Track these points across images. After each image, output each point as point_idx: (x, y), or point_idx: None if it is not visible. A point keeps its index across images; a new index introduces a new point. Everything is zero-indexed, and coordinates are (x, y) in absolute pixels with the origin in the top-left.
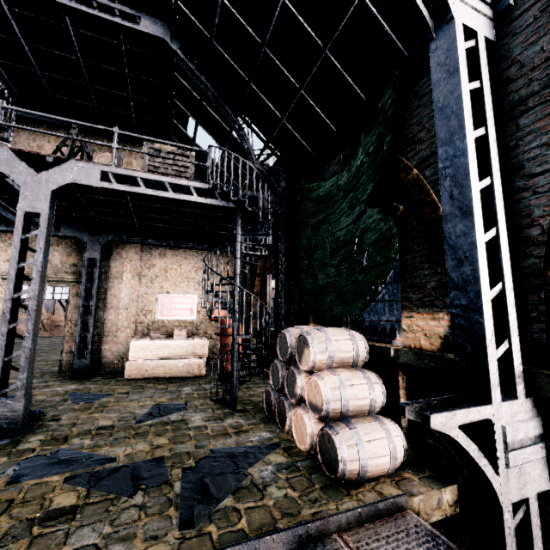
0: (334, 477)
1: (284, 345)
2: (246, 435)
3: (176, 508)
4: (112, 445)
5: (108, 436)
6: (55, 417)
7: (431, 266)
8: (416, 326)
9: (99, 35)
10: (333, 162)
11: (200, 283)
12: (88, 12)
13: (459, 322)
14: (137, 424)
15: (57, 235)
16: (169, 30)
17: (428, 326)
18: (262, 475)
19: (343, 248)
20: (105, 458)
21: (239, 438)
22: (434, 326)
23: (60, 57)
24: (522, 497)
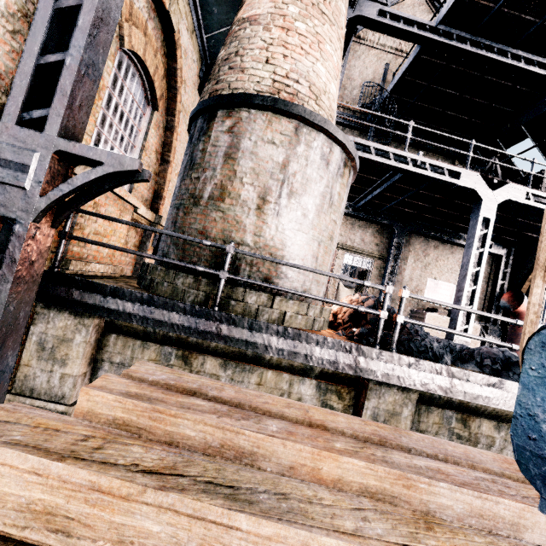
0: None
1: None
2: None
3: None
4: None
5: None
6: None
7: None
8: None
9: (500, 80)
10: None
11: None
12: (530, 70)
13: None
14: None
15: (378, 221)
16: None
17: None
18: None
19: None
20: None
21: None
22: None
23: (445, 93)
24: None
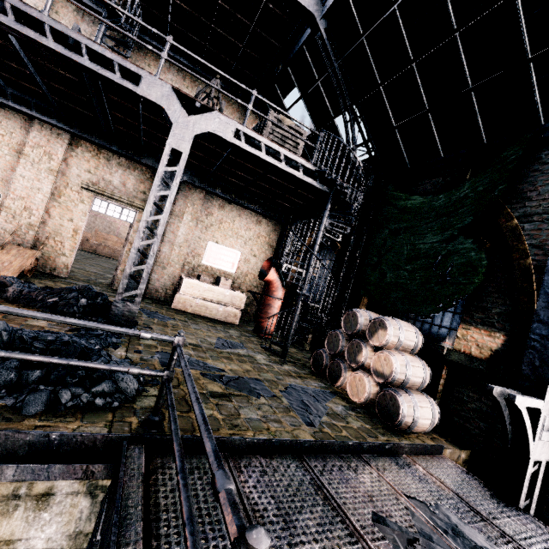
0: (391, 424)
1: (352, 322)
2: (307, 380)
3: (294, 413)
4: (212, 360)
5: (203, 352)
6: (146, 325)
7: (501, 297)
8: (471, 337)
9: None
10: (427, 181)
11: (246, 242)
12: None
13: (534, 345)
14: (217, 349)
15: (139, 161)
16: (321, 8)
17: (482, 340)
18: (338, 410)
19: (422, 259)
20: (216, 367)
21: (304, 381)
22: (488, 341)
23: None
24: (540, 459)
